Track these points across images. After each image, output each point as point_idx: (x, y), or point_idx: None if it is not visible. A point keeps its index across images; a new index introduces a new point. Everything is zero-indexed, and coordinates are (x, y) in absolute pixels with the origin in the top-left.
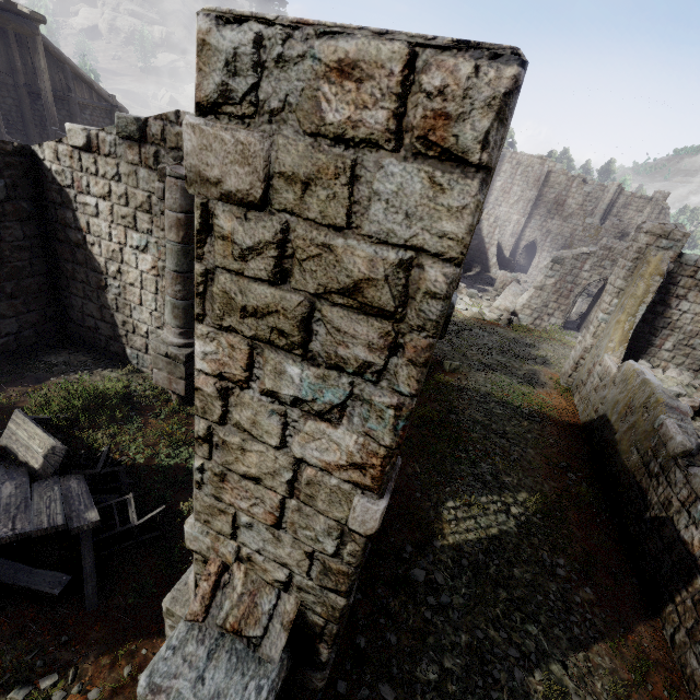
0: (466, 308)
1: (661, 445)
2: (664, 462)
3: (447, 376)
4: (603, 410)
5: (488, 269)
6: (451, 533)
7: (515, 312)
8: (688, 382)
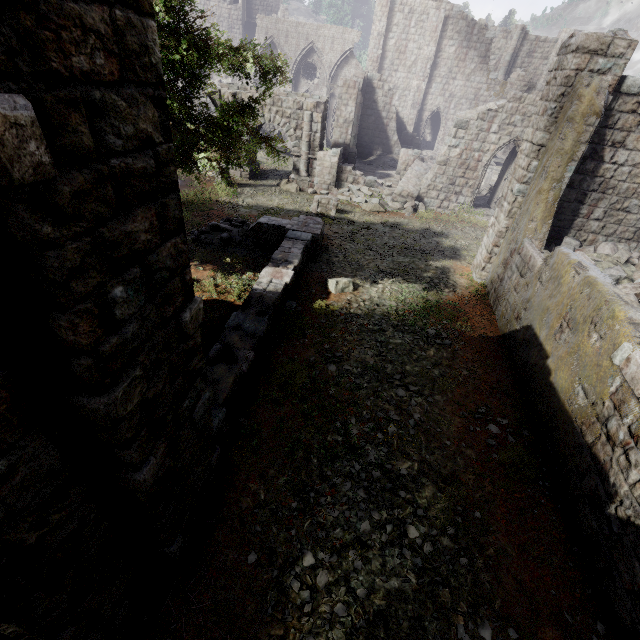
0: (365, 201)
1: (629, 396)
2: (637, 426)
3: (333, 301)
4: (527, 319)
5: (390, 150)
6: (300, 639)
7: (420, 196)
8: (626, 259)
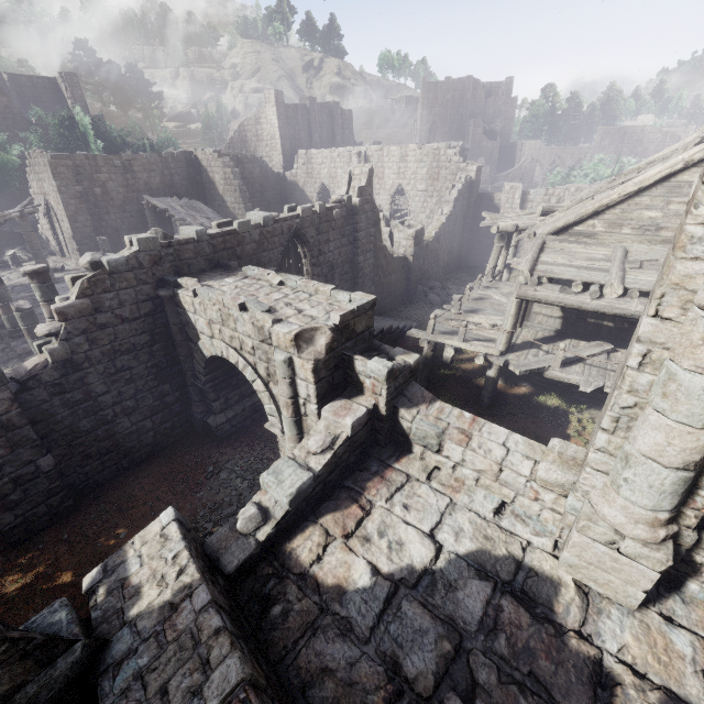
0: None
1: None
2: None
3: None
4: None
5: None
6: None
7: None
8: None
